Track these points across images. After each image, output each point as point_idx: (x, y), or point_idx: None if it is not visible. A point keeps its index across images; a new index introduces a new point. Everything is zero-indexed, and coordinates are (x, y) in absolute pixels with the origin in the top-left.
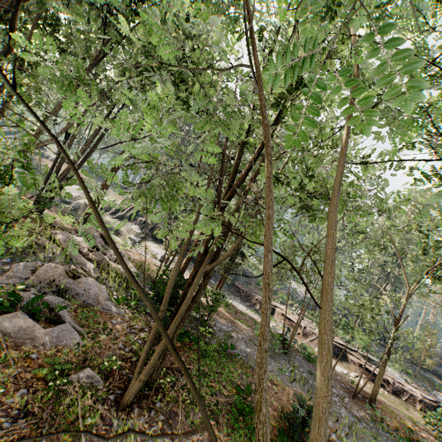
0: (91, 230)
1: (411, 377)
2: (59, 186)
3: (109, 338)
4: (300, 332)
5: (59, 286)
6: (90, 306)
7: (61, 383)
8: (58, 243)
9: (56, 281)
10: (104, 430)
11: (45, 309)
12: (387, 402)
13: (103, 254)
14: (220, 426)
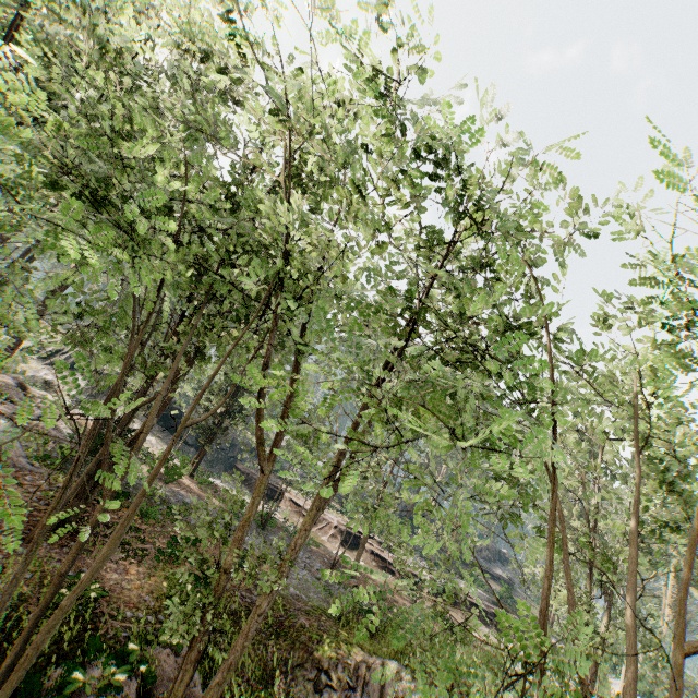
0: (6, 376)
1: (437, 567)
2: None
3: (21, 491)
4: None
5: None
6: None
7: None
8: None
9: None
10: (8, 553)
11: None
12: (381, 581)
13: None
14: (142, 565)
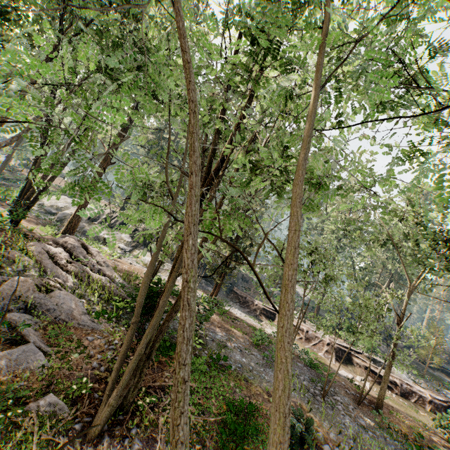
0: (71, 240)
1: (419, 377)
2: (36, 195)
3: (82, 356)
4: (302, 337)
5: (26, 302)
6: (63, 322)
7: (16, 414)
8: (31, 255)
9: (24, 296)
10: None
11: (6, 329)
12: (395, 406)
13: (85, 265)
14: None
